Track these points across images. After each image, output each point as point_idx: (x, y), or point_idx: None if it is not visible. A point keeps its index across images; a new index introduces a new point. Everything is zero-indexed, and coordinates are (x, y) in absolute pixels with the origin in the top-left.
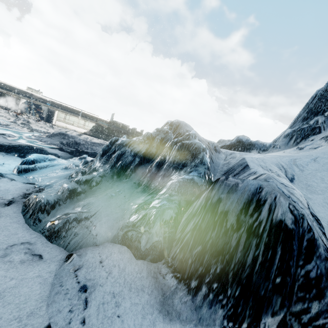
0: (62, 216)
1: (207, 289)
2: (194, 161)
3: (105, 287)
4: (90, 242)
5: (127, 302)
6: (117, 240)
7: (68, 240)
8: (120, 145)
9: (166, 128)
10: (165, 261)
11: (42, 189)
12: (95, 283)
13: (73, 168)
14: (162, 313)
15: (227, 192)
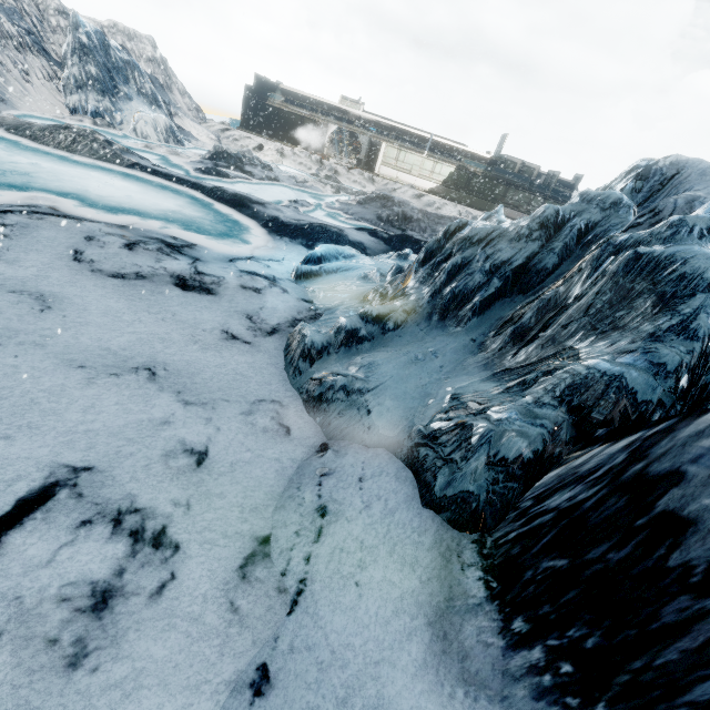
0: (328, 374)
1: (543, 659)
2: (655, 321)
3: (352, 526)
4: (358, 436)
5: (378, 571)
6: (399, 453)
7: (330, 418)
8: (464, 241)
9: (617, 189)
10: (478, 539)
11: (320, 314)
12: (340, 511)
13: (375, 279)
14: (433, 629)
15: None
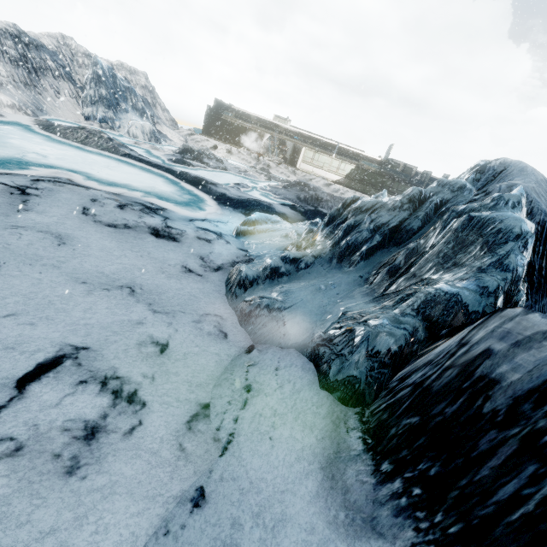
0: (256, 297)
1: (401, 487)
2: (481, 259)
3: (269, 399)
4: (276, 340)
5: (286, 430)
6: (305, 352)
7: (256, 328)
8: (356, 209)
9: (462, 179)
10: (360, 411)
11: (252, 259)
12: (261, 389)
13: (293, 237)
14: (324, 472)
15: (512, 342)
